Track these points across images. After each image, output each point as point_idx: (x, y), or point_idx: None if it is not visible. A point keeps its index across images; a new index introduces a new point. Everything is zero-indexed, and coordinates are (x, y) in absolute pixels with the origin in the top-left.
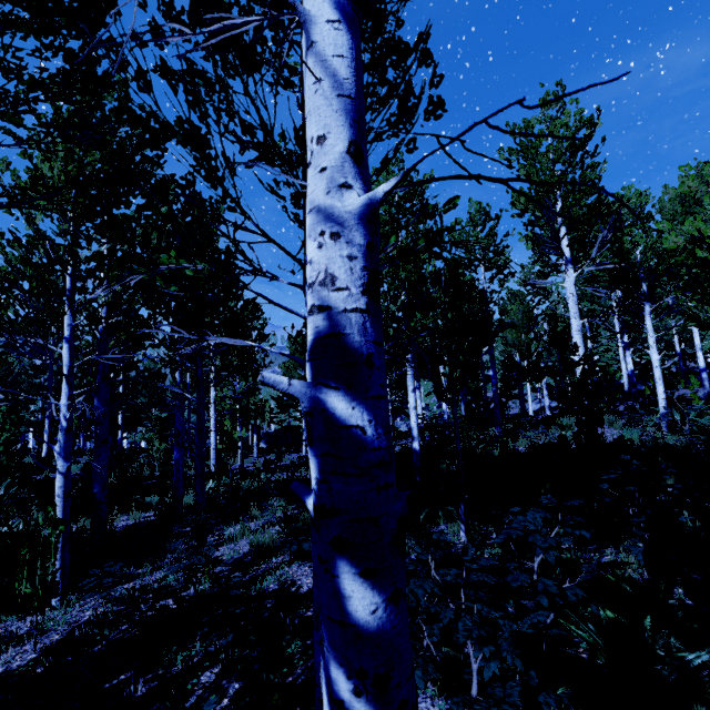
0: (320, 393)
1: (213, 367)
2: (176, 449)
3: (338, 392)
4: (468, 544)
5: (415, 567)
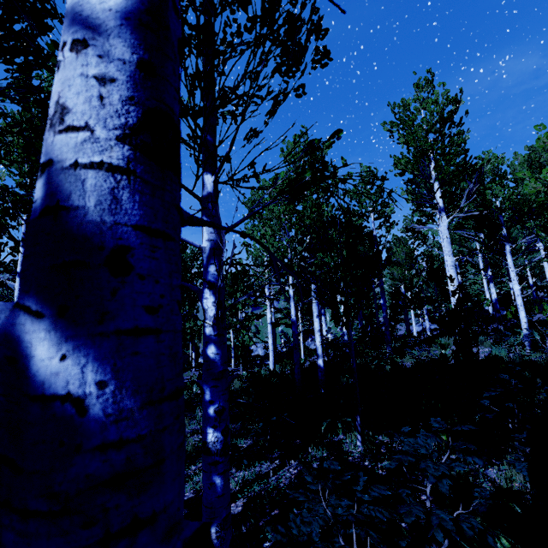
0: (11, 324)
1: None
2: None
3: (40, 322)
4: (364, 453)
5: (305, 498)
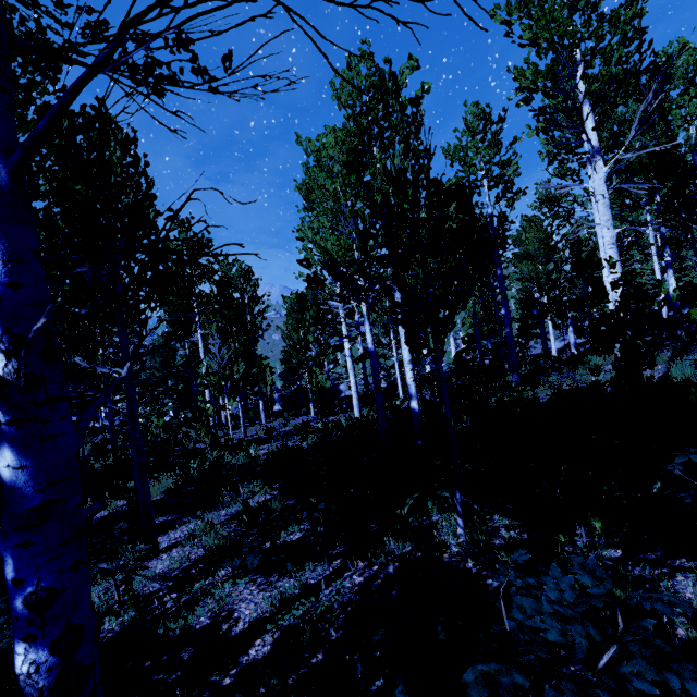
0: None
1: (200, 336)
2: None
3: None
4: (467, 548)
5: None
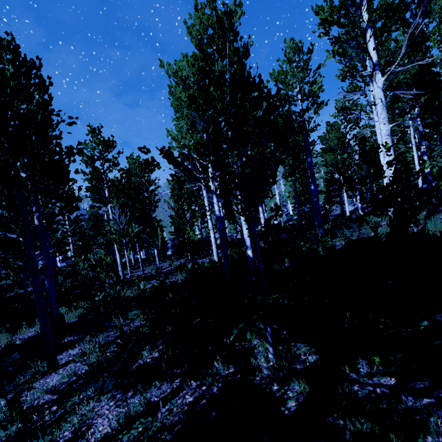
0: None
1: (109, 208)
2: (46, 280)
3: None
4: (274, 372)
5: None
